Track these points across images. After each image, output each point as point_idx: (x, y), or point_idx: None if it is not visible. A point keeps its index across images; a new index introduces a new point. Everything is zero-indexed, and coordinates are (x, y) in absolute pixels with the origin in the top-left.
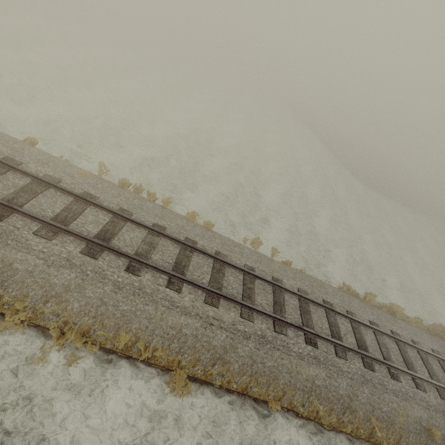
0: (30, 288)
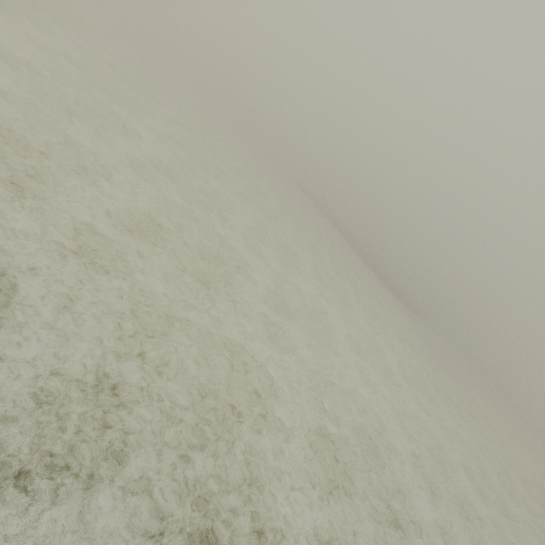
0: None
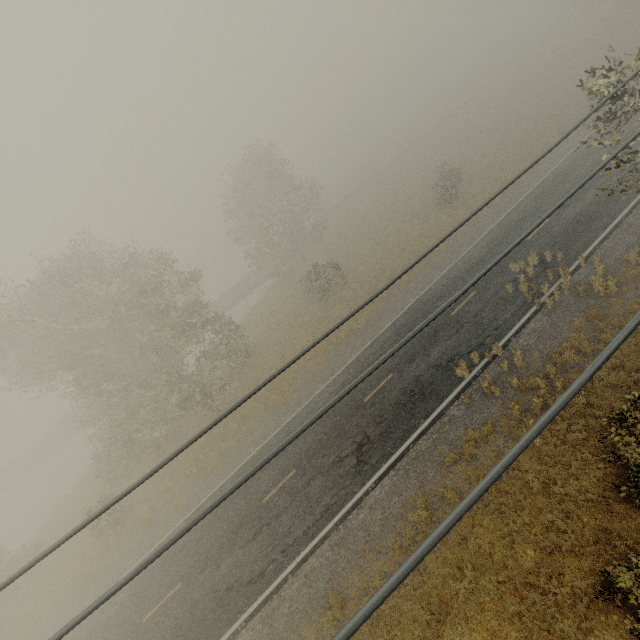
0: None
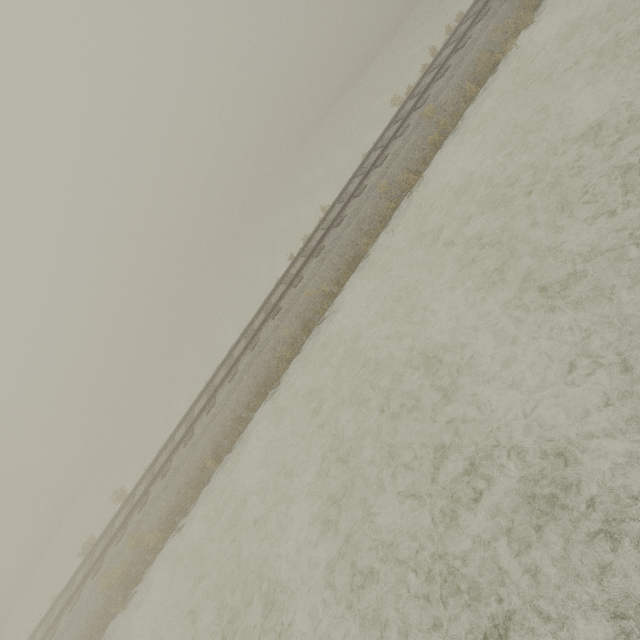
0: (512, 7)
